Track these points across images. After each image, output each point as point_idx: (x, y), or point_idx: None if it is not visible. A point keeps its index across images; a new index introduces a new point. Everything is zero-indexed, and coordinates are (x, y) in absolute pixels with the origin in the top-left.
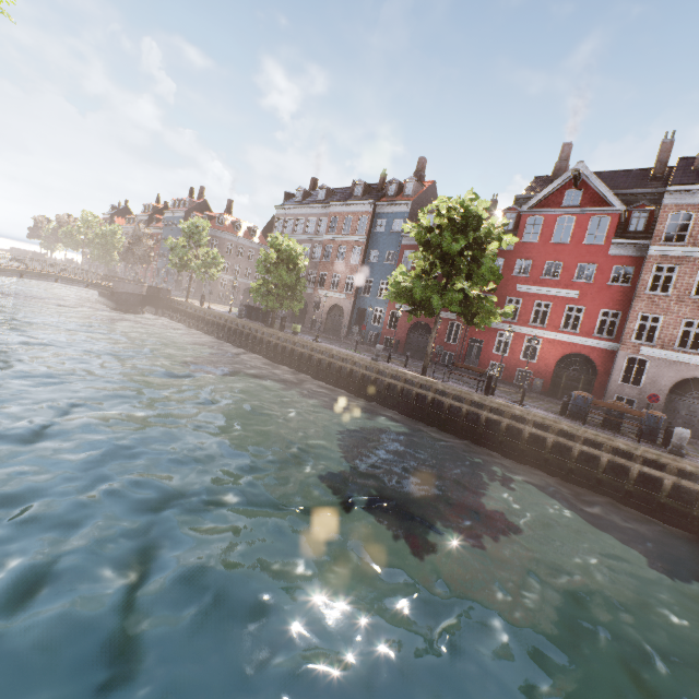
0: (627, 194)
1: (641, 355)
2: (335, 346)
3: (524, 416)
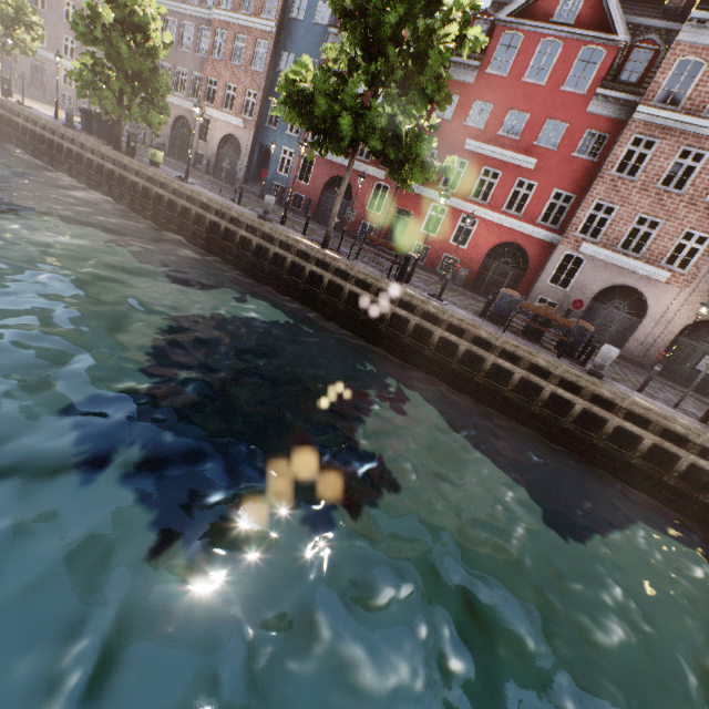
0: (632, 25)
1: (580, 253)
2: (213, 192)
3: (439, 316)
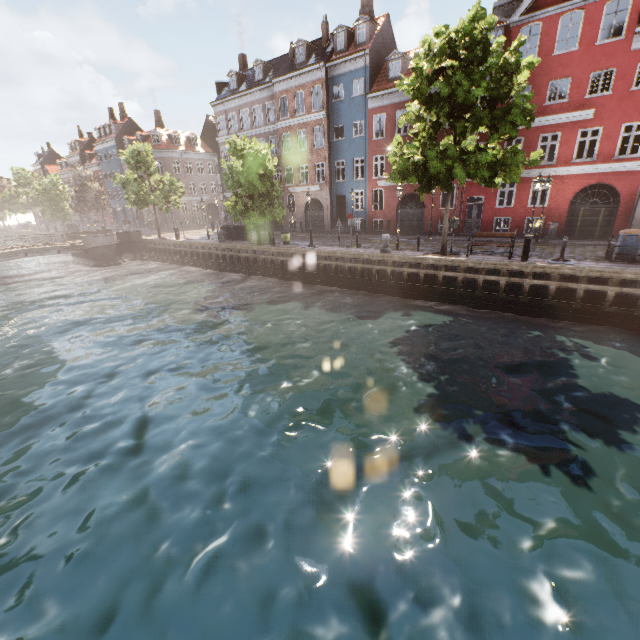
0: None
1: None
2: (334, 247)
3: (577, 274)
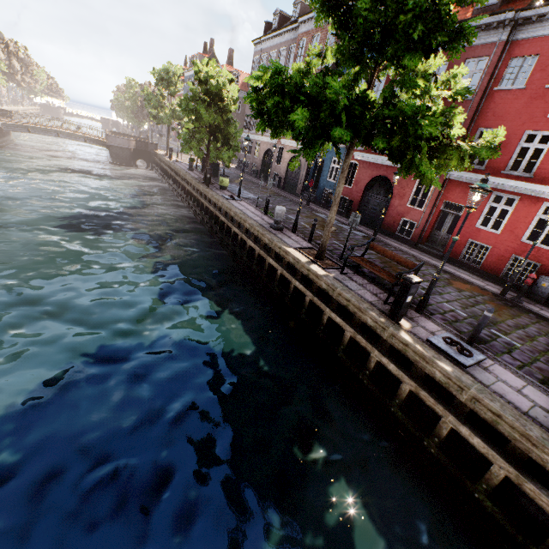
0: None
1: None
2: (252, 205)
3: (451, 390)
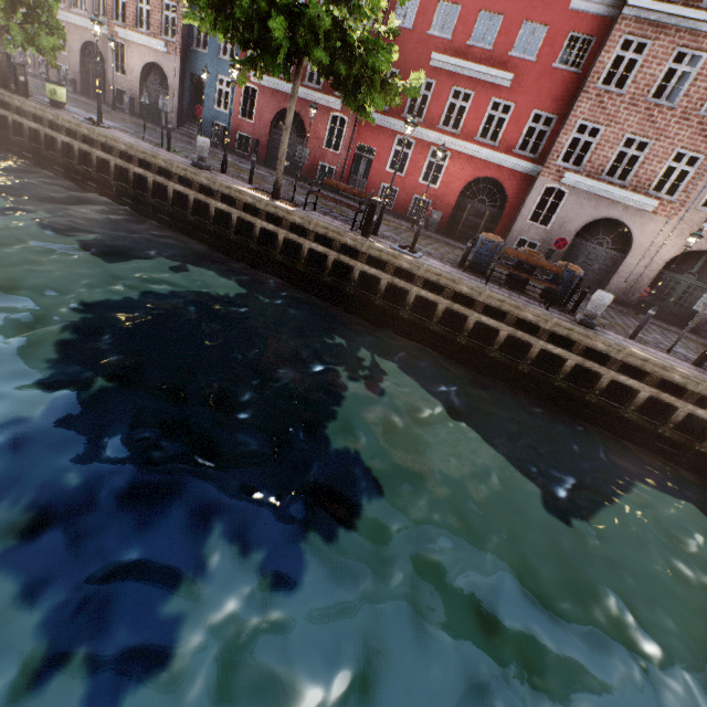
0: None
1: (562, 185)
2: (135, 137)
3: (414, 272)
